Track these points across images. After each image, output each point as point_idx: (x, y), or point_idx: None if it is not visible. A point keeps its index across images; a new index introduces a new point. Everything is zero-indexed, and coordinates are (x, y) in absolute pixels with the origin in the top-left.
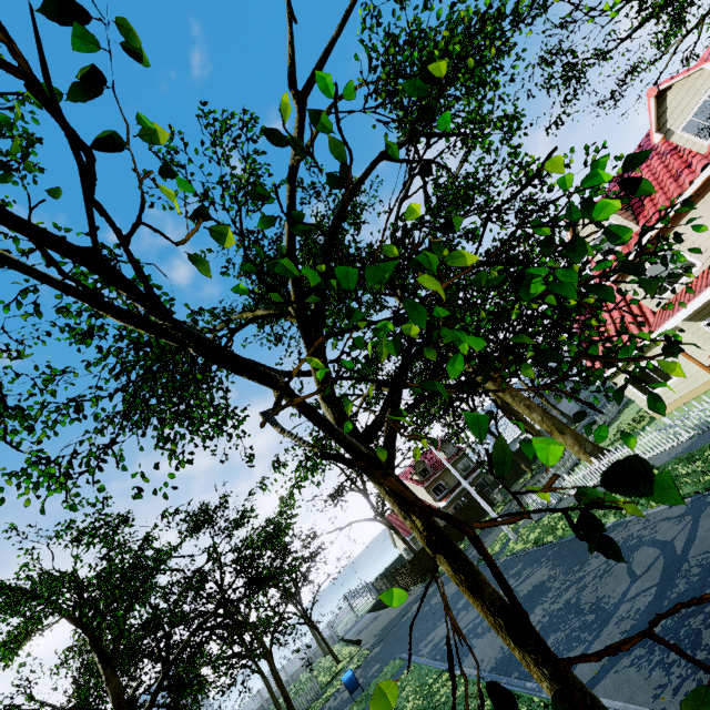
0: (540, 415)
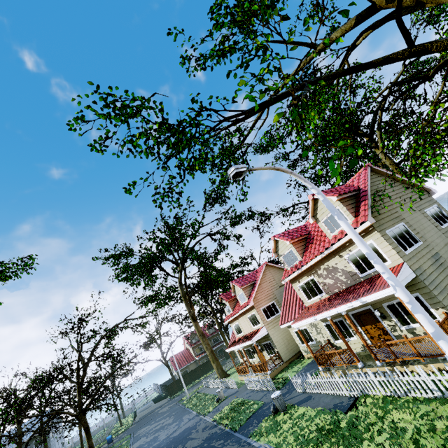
0: (209, 352)
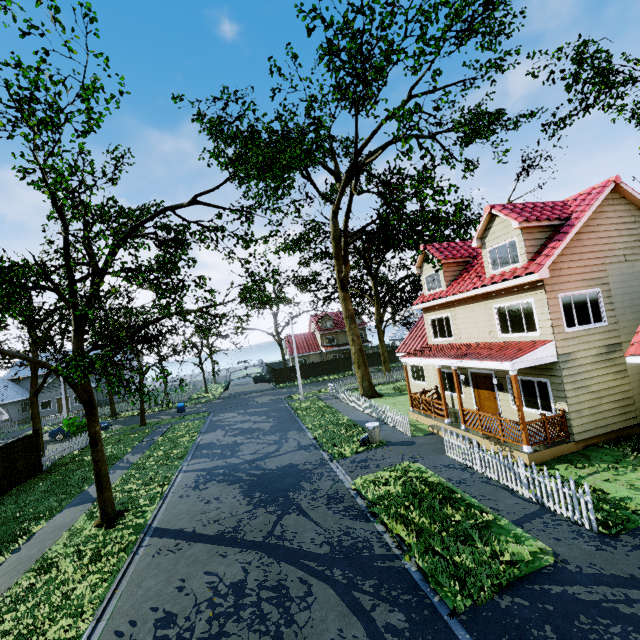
0: (356, 350)
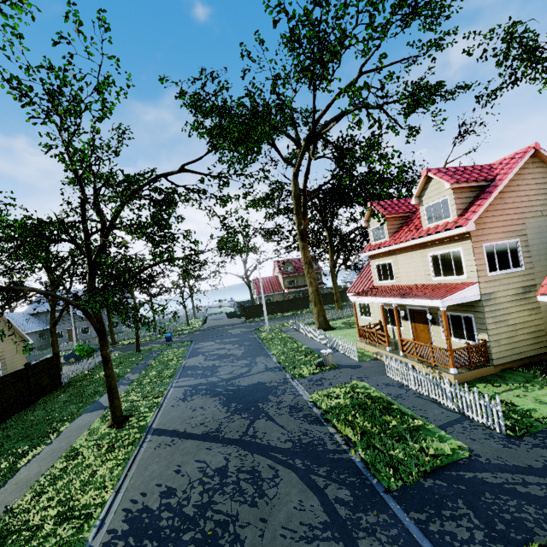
0: (313, 290)
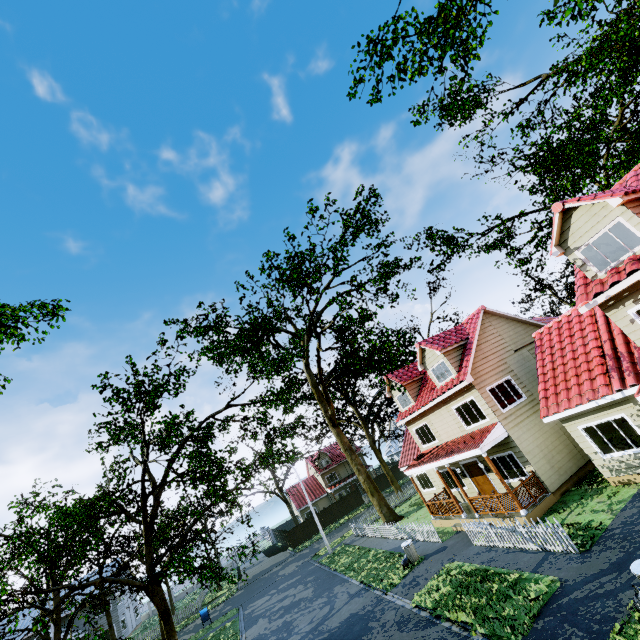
0: (364, 479)
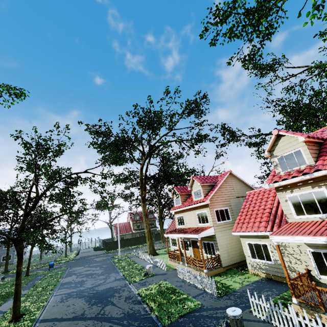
0: (147, 231)
